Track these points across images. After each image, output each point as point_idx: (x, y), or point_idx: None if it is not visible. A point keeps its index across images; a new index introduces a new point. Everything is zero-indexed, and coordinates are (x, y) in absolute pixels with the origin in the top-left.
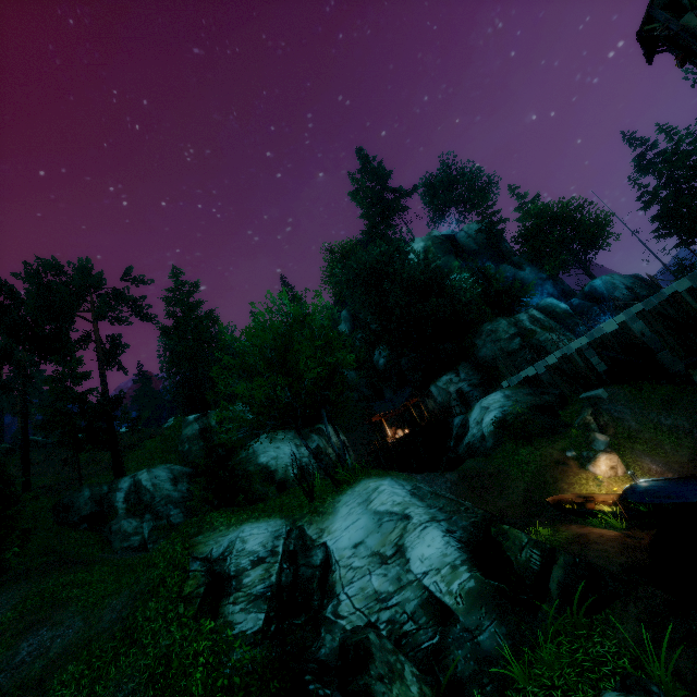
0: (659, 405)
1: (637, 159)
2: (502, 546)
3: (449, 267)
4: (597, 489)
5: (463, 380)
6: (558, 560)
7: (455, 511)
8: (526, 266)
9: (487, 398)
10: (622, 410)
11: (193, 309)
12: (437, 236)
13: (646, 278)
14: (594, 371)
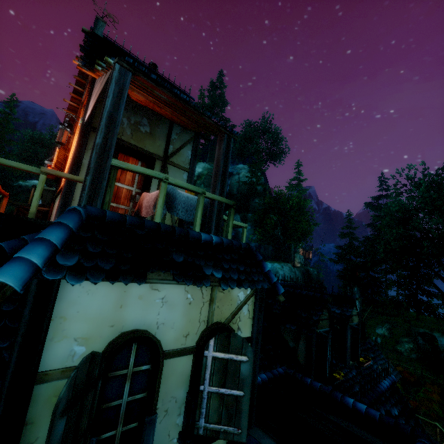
0: None
1: (374, 198)
2: None
3: None
4: None
5: None
6: None
7: None
8: (249, 225)
9: None
10: None
11: (4, 133)
12: None
13: (317, 276)
14: None
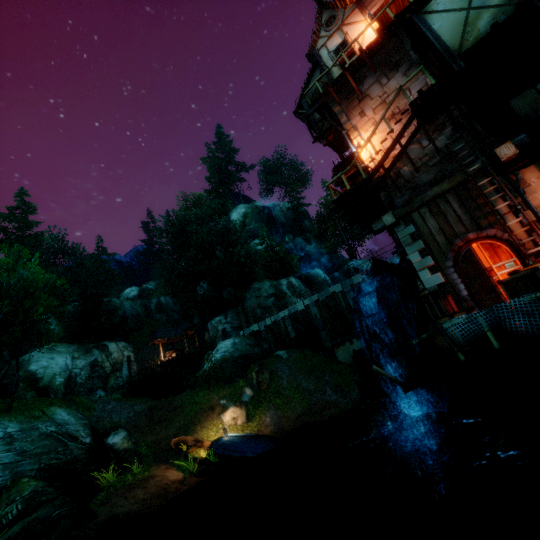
0: (307, 370)
1: None
2: (0, 499)
3: (258, 231)
4: (214, 434)
5: (228, 322)
6: (30, 516)
7: (44, 453)
8: (313, 241)
9: (223, 342)
10: (285, 370)
11: (27, 228)
12: (257, 206)
13: None
14: (289, 336)
